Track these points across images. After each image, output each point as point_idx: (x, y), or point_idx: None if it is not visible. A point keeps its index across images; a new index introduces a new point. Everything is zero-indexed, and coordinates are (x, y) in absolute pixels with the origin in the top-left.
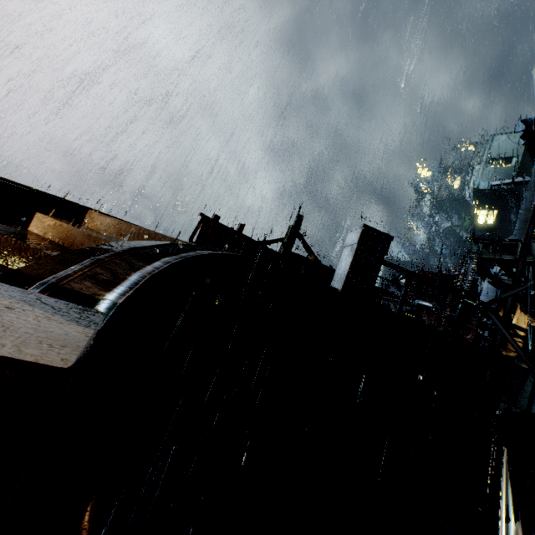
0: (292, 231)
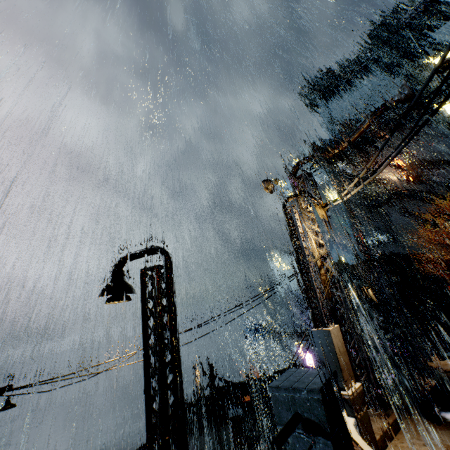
0: (211, 377)
